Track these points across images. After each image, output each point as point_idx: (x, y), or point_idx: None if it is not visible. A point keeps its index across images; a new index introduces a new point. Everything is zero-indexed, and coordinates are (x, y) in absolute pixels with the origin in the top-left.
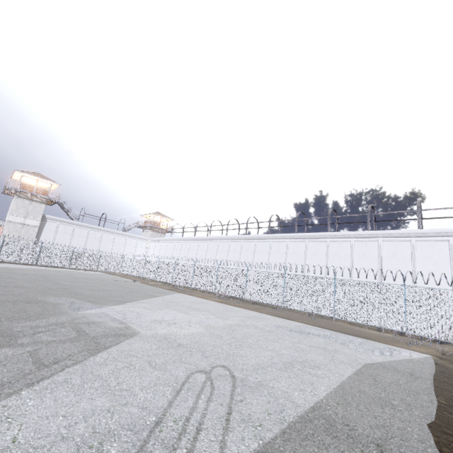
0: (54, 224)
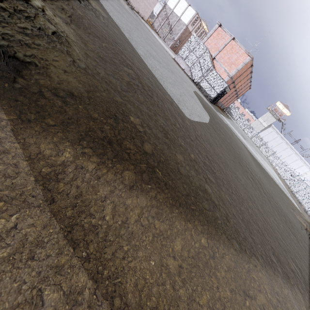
0: (271, 130)
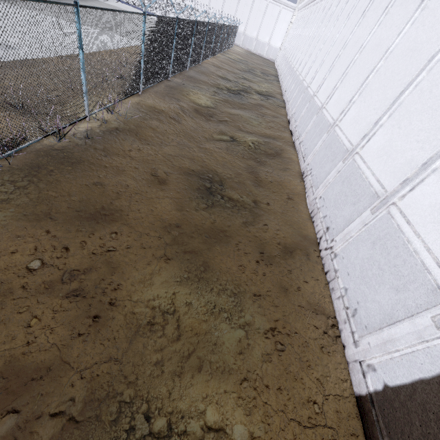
0: None
